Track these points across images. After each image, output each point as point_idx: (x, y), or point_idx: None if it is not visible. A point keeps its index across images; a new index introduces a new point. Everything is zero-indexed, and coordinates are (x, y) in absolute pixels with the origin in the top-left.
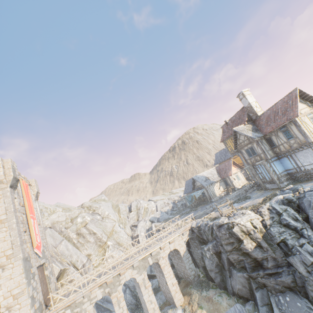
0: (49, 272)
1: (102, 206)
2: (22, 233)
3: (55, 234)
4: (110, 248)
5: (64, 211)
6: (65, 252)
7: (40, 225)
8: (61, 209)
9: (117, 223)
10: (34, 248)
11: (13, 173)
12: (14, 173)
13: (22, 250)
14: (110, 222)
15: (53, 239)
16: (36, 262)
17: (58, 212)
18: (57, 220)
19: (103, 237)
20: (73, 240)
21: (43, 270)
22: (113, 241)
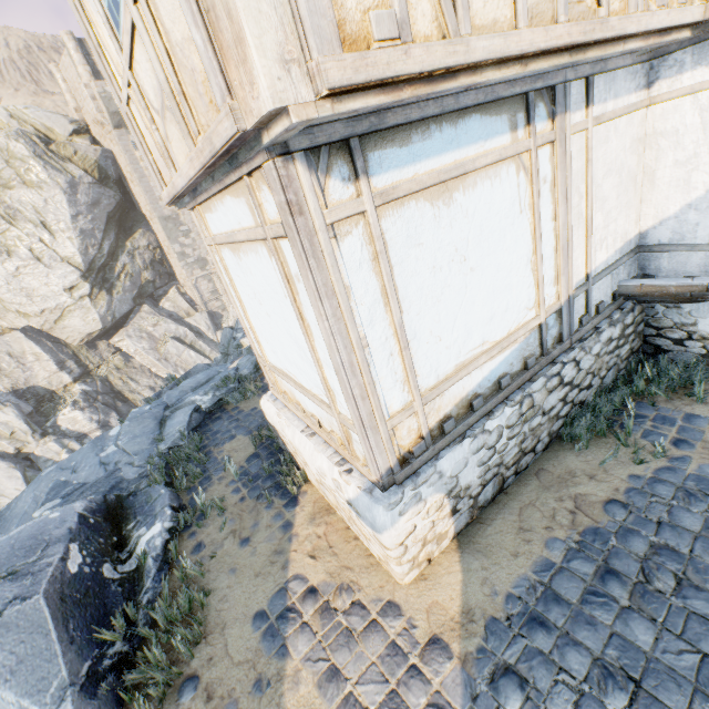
0: None
1: None
2: (156, 189)
3: None
4: None
5: None
6: None
7: None
8: None
9: None
10: None
11: (106, 109)
12: (111, 106)
13: (155, 210)
14: None
15: None
16: None
17: None
18: None
19: None
20: None
21: None
22: None
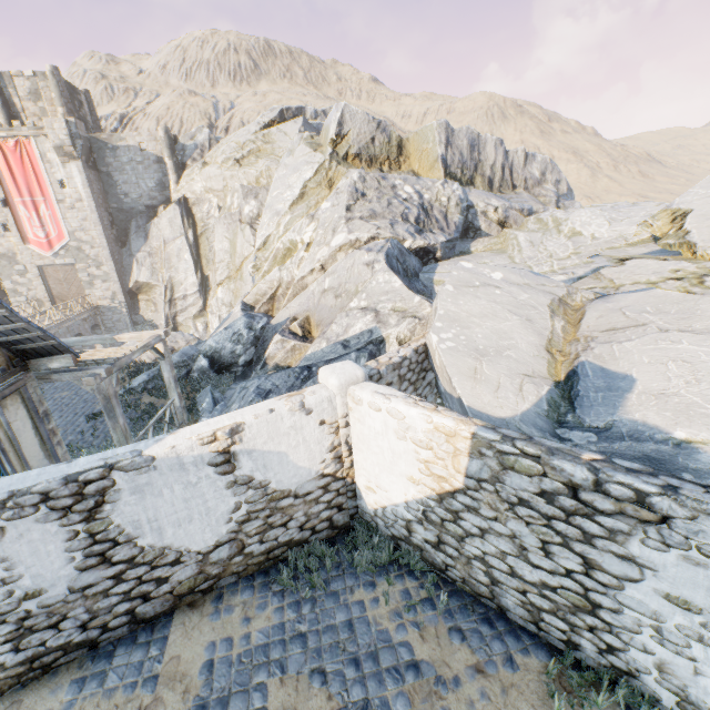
0: (85, 276)
1: (280, 172)
2: None
3: (176, 220)
4: (211, 304)
5: (234, 164)
6: (173, 259)
7: (78, 208)
8: (221, 157)
9: (254, 254)
10: (31, 244)
11: None
12: None
13: None
14: (248, 242)
15: (170, 228)
16: (40, 261)
17: (209, 168)
18: (210, 187)
19: (219, 270)
20: (214, 243)
21: (77, 271)
22: (227, 294)
